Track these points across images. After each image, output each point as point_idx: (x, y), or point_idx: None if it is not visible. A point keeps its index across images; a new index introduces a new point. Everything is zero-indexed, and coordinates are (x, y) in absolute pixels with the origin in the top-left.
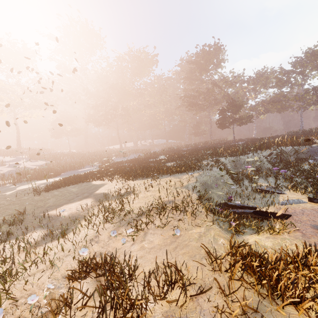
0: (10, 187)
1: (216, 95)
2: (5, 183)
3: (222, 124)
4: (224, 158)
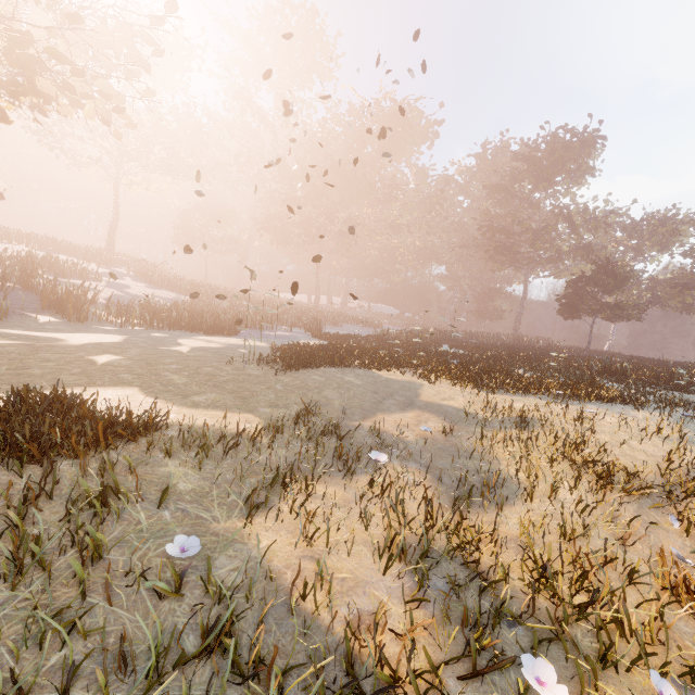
0: (153, 335)
1: (551, 242)
2: (125, 321)
3: (574, 309)
4: (652, 390)
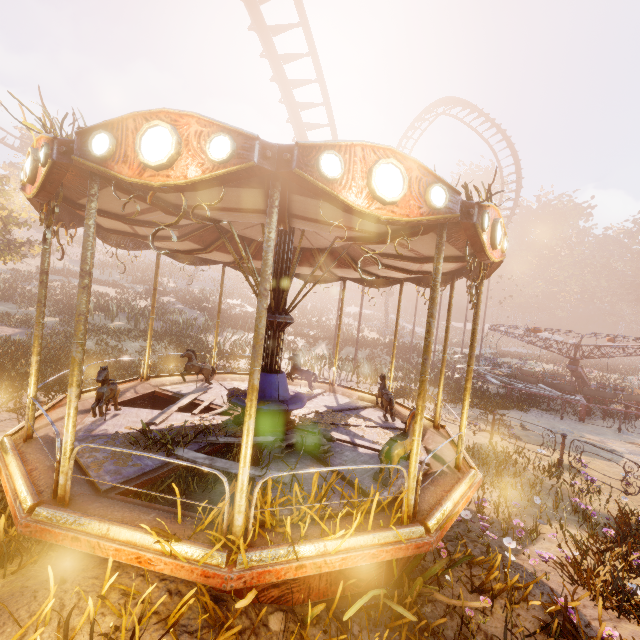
0: None
1: None
2: None
3: None
4: None
